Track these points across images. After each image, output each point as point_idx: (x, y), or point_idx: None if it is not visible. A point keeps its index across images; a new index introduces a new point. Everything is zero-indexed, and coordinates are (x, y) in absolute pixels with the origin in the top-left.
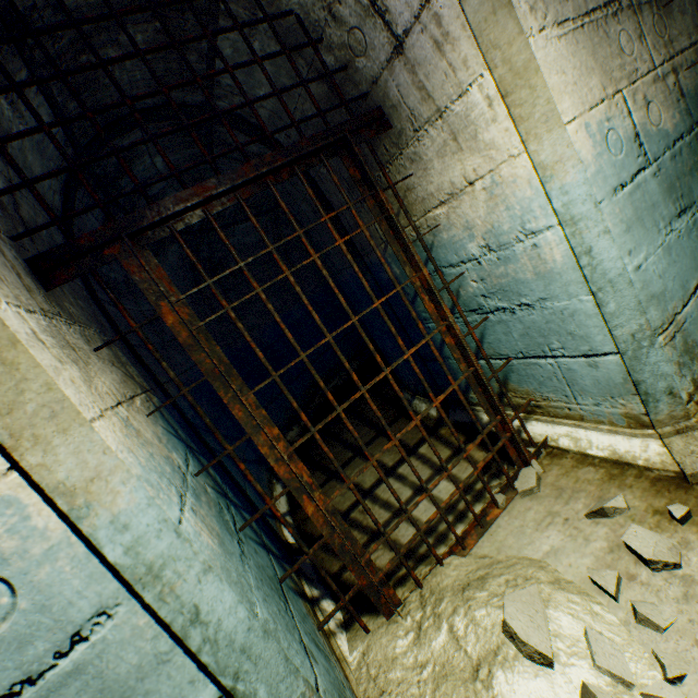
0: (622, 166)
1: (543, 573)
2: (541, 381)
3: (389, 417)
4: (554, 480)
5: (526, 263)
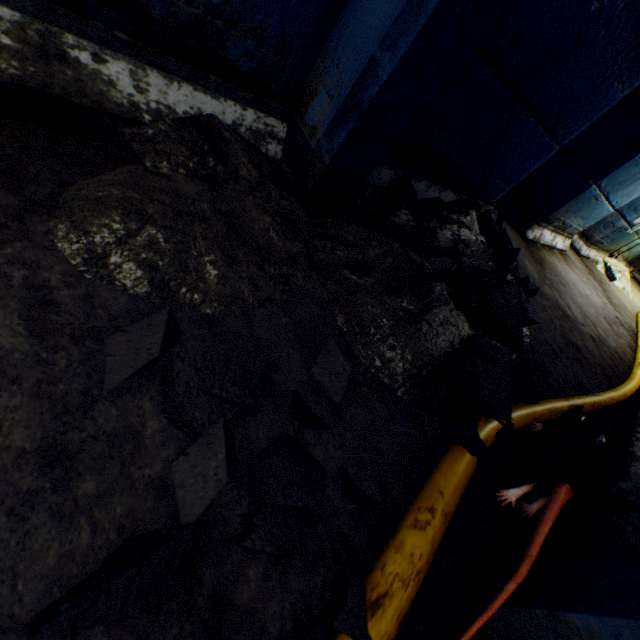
0: None
1: None
2: None
3: None
4: None
5: None
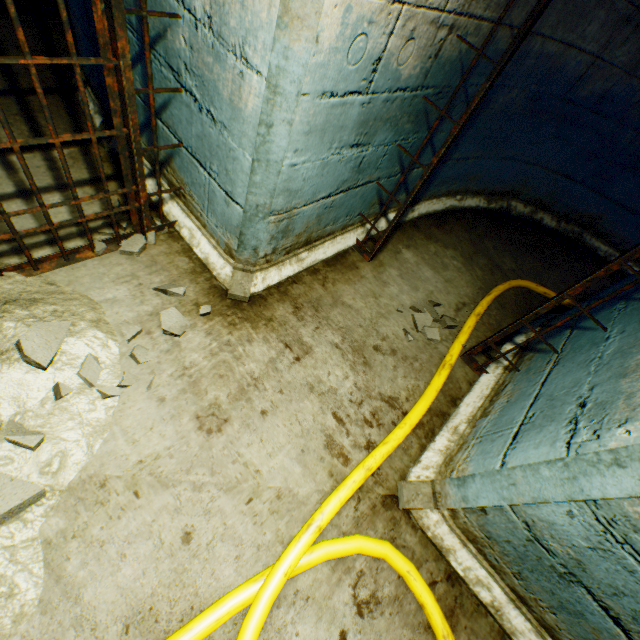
0: (347, 78)
1: (92, 313)
2: (195, 183)
3: (42, 82)
4: (157, 255)
5: (230, 81)
